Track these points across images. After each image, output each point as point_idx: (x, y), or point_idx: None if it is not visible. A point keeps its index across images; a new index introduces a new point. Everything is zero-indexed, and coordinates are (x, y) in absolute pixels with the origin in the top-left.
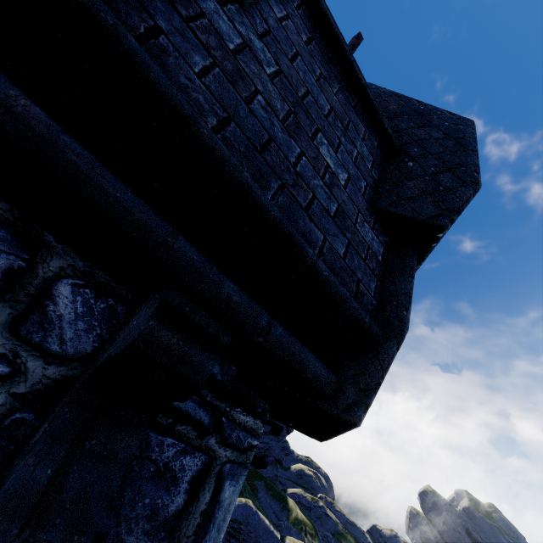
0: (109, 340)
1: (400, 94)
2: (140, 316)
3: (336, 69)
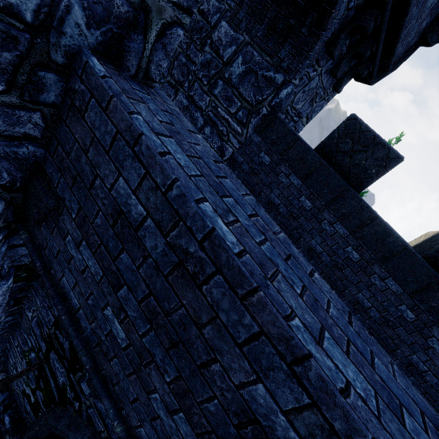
0: (355, 65)
1: None
2: (364, 66)
3: None
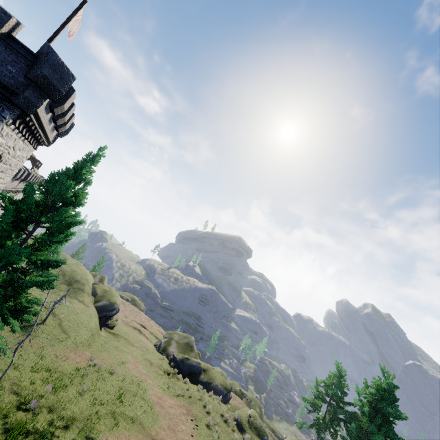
0: None
1: (50, 46)
2: None
3: (14, 51)
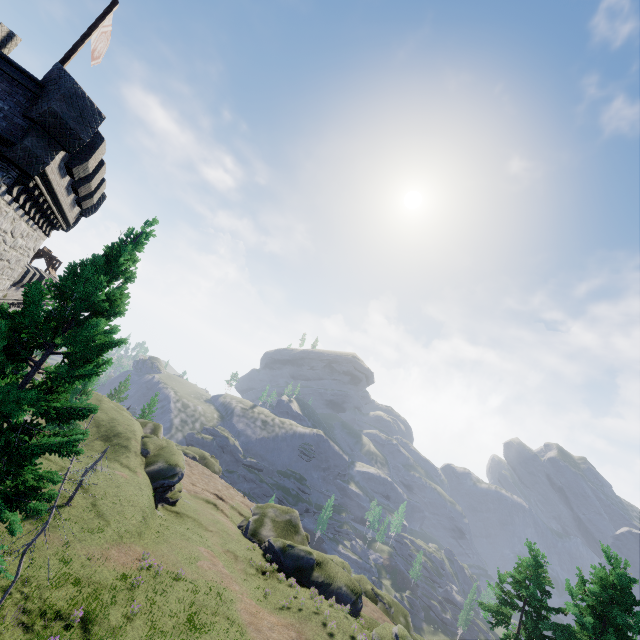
0: None
1: (62, 68)
2: None
3: (6, 77)
